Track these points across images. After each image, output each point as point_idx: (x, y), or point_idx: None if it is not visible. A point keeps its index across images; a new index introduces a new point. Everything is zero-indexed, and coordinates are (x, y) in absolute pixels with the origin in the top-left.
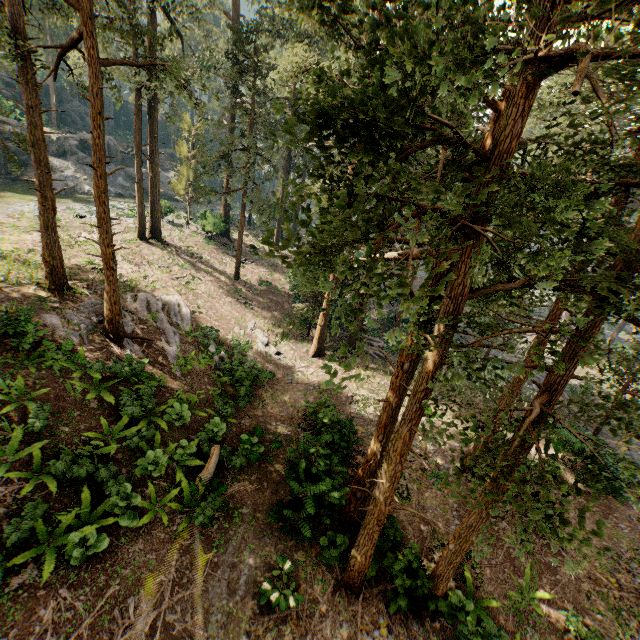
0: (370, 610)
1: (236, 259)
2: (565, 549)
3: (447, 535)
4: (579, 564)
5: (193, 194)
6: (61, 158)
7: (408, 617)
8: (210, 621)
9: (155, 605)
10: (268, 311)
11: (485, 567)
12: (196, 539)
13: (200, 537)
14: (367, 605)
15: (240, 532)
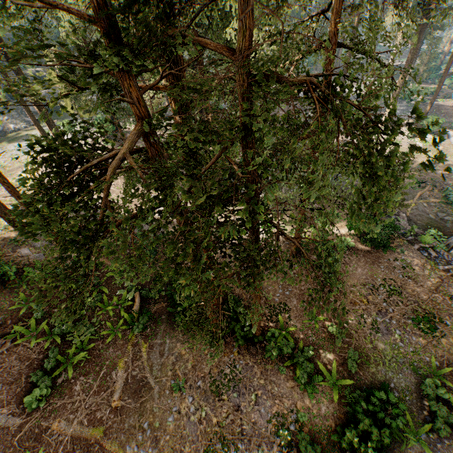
0: (229, 347)
1: None
2: (341, 290)
3: (274, 300)
4: (347, 297)
5: (88, 96)
6: None
7: (248, 345)
8: (153, 370)
9: (125, 371)
10: None
11: (293, 311)
12: (139, 339)
13: (141, 337)
14: (228, 345)
15: (162, 328)
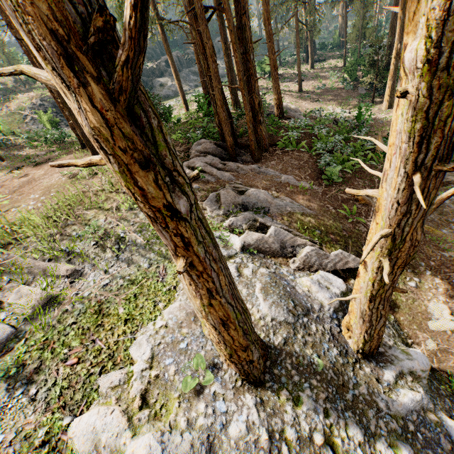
0: None
1: (298, 76)
2: None
3: None
4: None
5: None
6: (162, 77)
7: None
8: None
9: None
10: (333, 101)
11: None
12: None
13: None
14: None
15: None
